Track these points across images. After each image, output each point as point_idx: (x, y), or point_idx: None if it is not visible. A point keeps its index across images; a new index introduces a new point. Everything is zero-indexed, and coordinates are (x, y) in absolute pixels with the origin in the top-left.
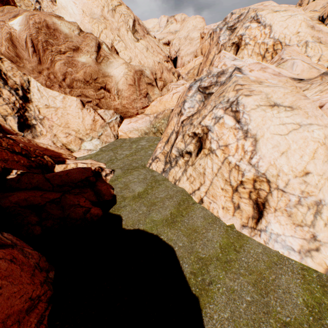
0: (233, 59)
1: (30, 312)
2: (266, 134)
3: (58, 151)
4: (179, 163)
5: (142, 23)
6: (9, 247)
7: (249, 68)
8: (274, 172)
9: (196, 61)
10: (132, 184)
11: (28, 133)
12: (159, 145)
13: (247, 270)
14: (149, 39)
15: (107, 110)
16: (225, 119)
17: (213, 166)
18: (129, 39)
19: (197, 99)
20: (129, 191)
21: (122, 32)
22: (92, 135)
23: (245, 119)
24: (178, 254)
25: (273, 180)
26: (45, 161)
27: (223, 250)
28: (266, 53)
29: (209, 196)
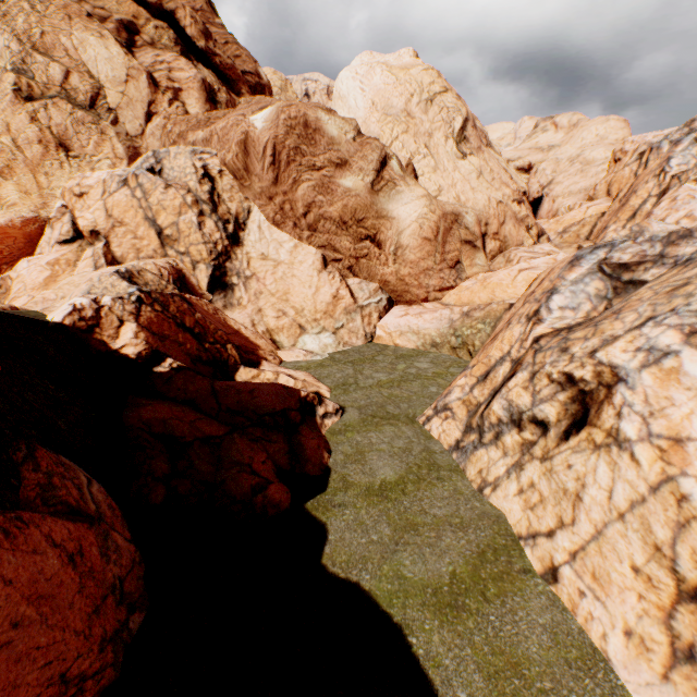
0: None
1: None
2: None
3: (254, 340)
4: (504, 440)
5: (480, 125)
6: (87, 520)
7: None
8: None
9: (590, 208)
10: (375, 454)
11: (219, 297)
12: (461, 380)
13: None
14: (490, 155)
15: (366, 281)
16: (685, 359)
17: (617, 488)
18: (446, 152)
19: (591, 290)
20: (363, 470)
21: (436, 140)
22: (324, 323)
23: None
24: None
25: None
26: (226, 355)
27: None
28: None
29: (581, 571)
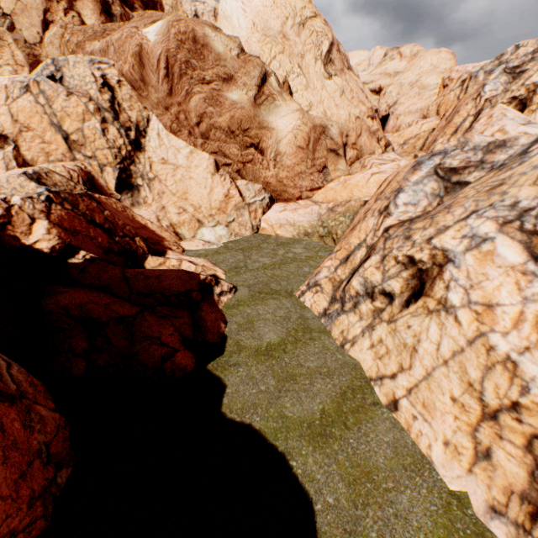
0: (524, 122)
1: None
2: None
3: (160, 233)
4: (360, 308)
5: (343, 50)
6: (7, 400)
7: None
8: None
9: (424, 125)
10: (262, 323)
11: (127, 197)
12: (328, 262)
13: None
14: (350, 77)
15: (251, 183)
16: (498, 244)
17: (443, 342)
18: (316, 72)
19: (428, 189)
20: (253, 336)
21: (307, 61)
22: (218, 218)
23: None
24: (320, 526)
25: None
26: (135, 246)
27: None
28: None
29: (415, 402)
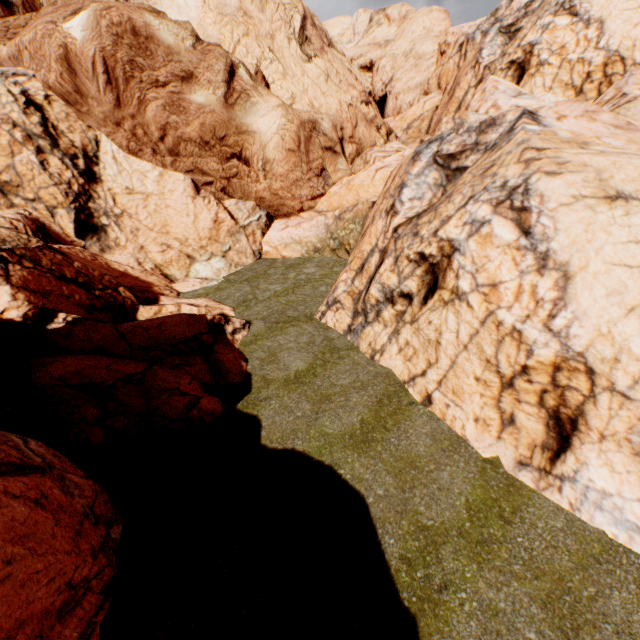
0: (515, 94)
1: (66, 616)
2: (593, 262)
3: (145, 279)
4: (383, 315)
5: (319, 23)
6: (37, 471)
7: (557, 113)
8: (607, 353)
9: (427, 102)
10: (285, 353)
11: (93, 242)
12: (343, 276)
13: (530, 568)
14: (333, 56)
15: (242, 201)
16: (494, 225)
17: (461, 329)
18: (292, 56)
19: (430, 180)
20: (279, 367)
21: (279, 42)
22: (211, 249)
23: (544, 227)
24: (374, 514)
25: (603, 370)
26: (121, 298)
27: (474, 514)
28: (587, 82)
29: (446, 391)
